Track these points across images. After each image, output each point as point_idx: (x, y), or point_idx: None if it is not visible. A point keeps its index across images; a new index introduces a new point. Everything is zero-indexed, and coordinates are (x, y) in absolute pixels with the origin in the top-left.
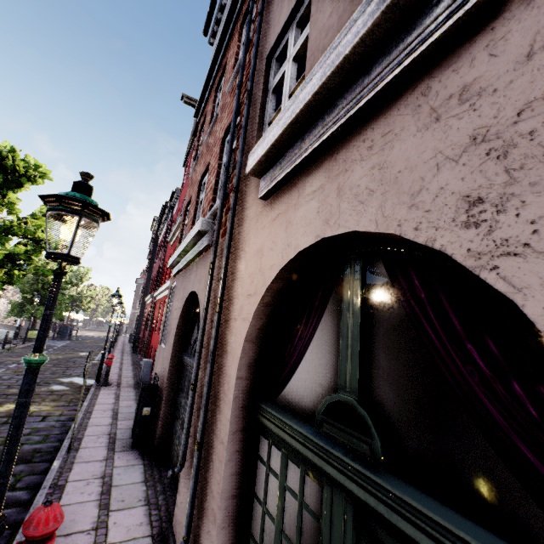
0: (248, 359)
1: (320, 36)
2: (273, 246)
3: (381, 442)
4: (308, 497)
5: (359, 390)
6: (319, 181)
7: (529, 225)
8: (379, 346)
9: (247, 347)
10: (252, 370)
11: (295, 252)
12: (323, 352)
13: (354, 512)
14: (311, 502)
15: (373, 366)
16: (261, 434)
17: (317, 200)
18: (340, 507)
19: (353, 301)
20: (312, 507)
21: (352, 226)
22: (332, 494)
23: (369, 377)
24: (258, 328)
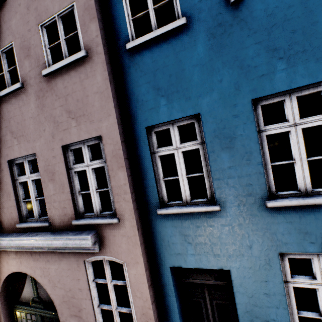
0: (4, 295)
1: (1, 205)
2: (3, 266)
3: (43, 303)
4: (33, 318)
5: (38, 295)
6: (14, 255)
7: (47, 282)
8: (40, 285)
9: (2, 293)
10: (7, 297)
11: (12, 272)
12: (29, 287)
13: (41, 316)
14: (34, 319)
15: (40, 289)
16: (16, 311)
17: (15, 260)
18: (39, 317)
19: (32, 277)
20: (34, 319)
21: (26, 272)
22: (37, 315)
23: (40, 291)
24: (5, 286)
